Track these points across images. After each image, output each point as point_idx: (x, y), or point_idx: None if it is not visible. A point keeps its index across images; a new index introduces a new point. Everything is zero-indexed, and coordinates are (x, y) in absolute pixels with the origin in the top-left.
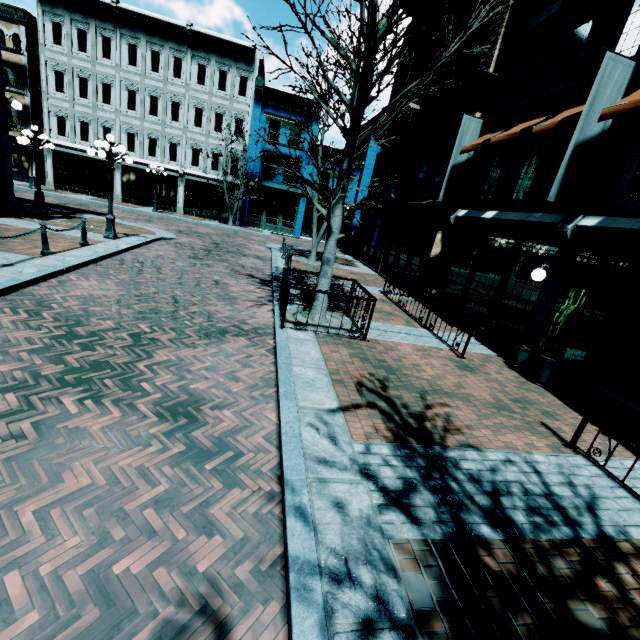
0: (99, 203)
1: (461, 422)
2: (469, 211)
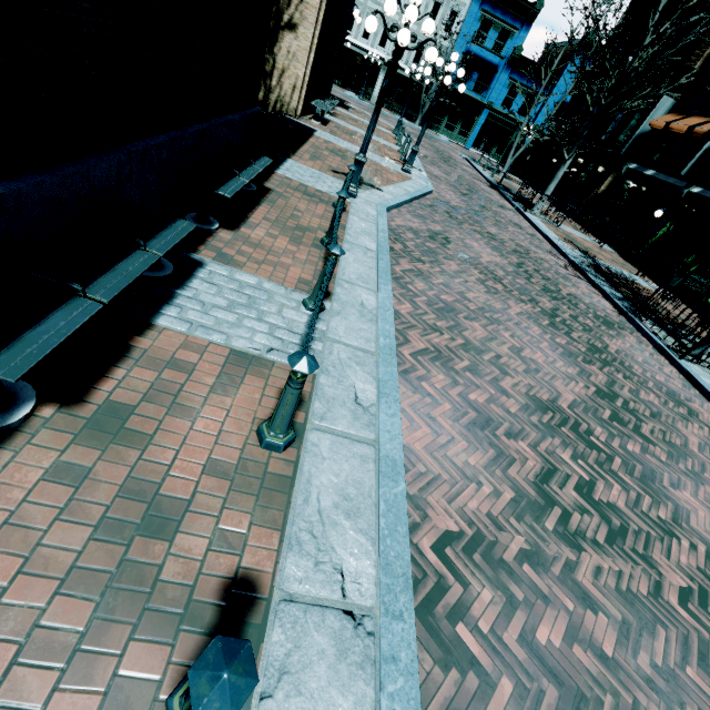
0: None
1: (599, 258)
2: (638, 166)
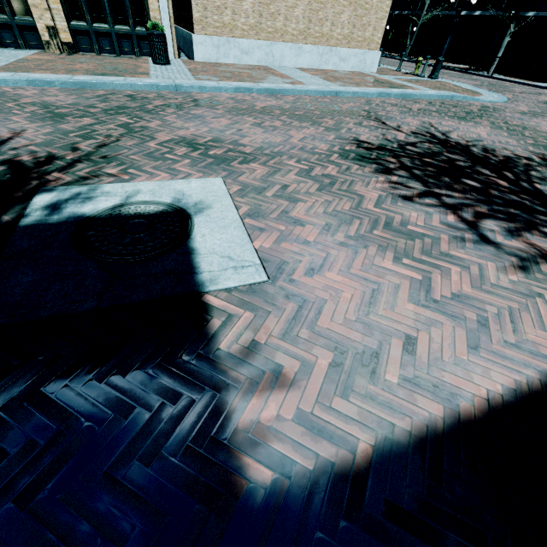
0: None
1: None
2: None
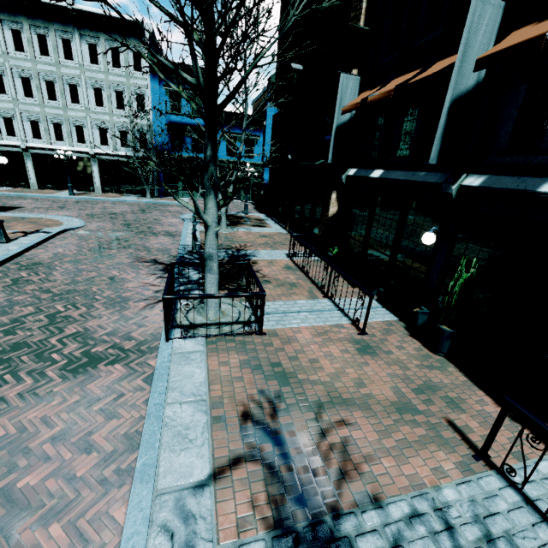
0: (12, 195)
1: (360, 451)
2: (358, 170)
